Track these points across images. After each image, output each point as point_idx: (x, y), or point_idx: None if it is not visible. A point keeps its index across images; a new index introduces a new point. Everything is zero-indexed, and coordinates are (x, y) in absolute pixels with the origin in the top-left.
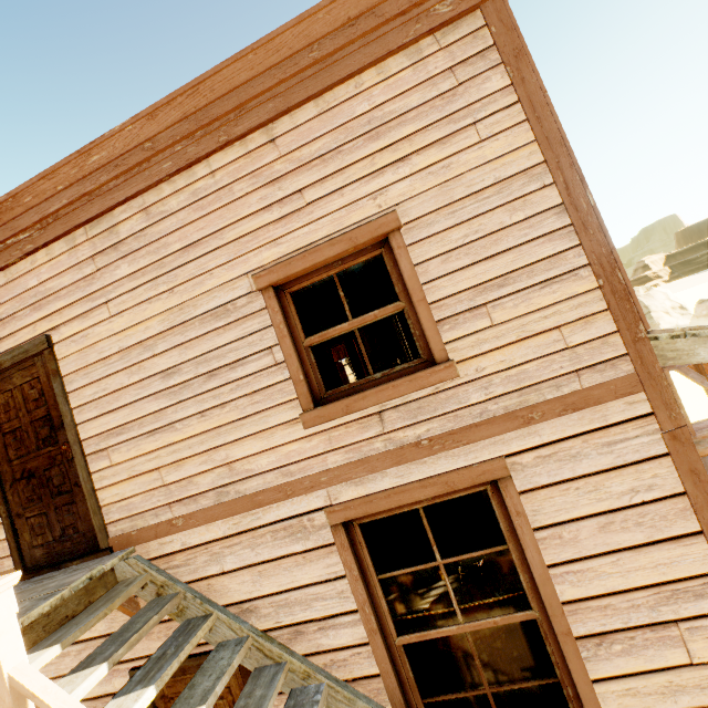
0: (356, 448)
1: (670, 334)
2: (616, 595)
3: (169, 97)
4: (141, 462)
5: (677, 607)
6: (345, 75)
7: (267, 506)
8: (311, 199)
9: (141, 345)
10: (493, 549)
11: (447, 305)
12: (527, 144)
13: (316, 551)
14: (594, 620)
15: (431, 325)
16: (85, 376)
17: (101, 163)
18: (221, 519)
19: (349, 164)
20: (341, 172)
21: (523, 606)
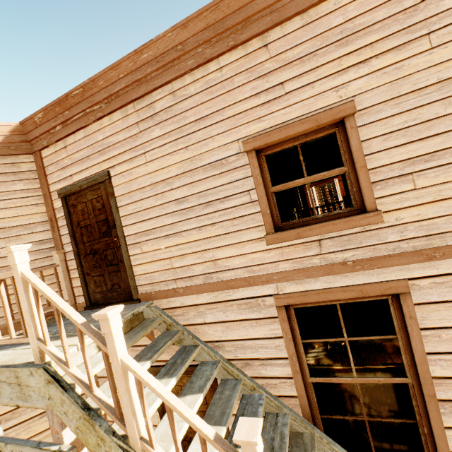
0: (300, 261)
1: None
2: None
3: (198, 12)
4: (159, 253)
5: None
6: None
7: (235, 288)
8: (289, 90)
9: (164, 182)
10: (386, 336)
11: (381, 172)
12: None
13: (265, 320)
14: None
15: (367, 185)
16: (129, 198)
17: (148, 59)
18: (206, 292)
19: (321, 64)
20: (314, 70)
21: (400, 374)
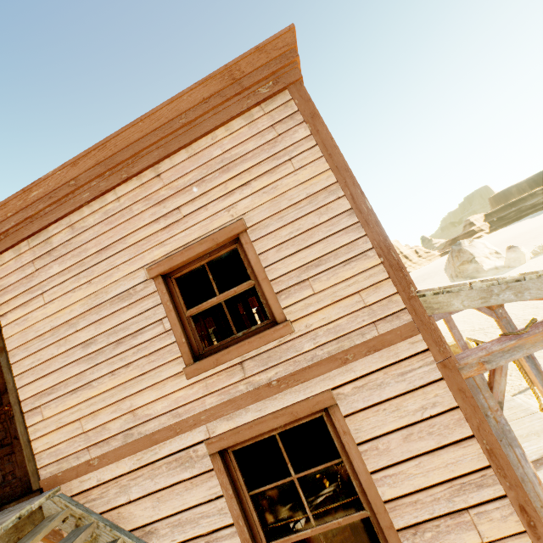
0: (226, 391)
1: (433, 292)
2: (422, 492)
3: (86, 152)
4: (66, 415)
5: (466, 497)
6: (204, 132)
7: (162, 442)
8: (186, 213)
9: (67, 324)
10: (332, 462)
11: (282, 281)
12: (325, 171)
13: (201, 476)
14: (409, 513)
15: (272, 296)
16: (25, 350)
17: (39, 196)
18: (127, 456)
19: (210, 188)
20: (205, 194)
21: (359, 507)
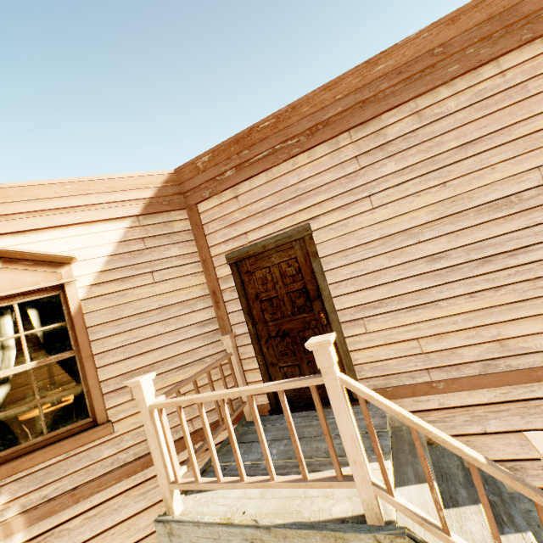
0: None
1: None
2: None
3: None
4: (397, 332)
5: None
6: None
7: None
8: None
9: (404, 233)
10: None
11: None
12: None
13: None
14: None
15: None
16: (343, 258)
17: (384, 71)
18: (489, 387)
19: None
20: None
21: None
